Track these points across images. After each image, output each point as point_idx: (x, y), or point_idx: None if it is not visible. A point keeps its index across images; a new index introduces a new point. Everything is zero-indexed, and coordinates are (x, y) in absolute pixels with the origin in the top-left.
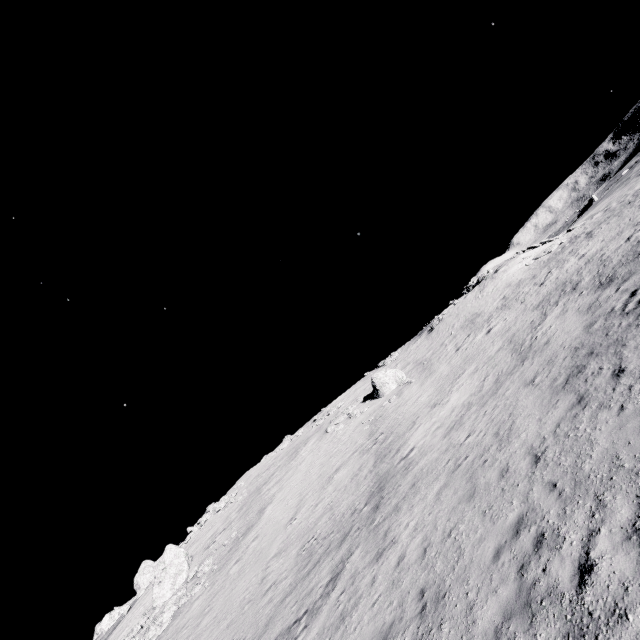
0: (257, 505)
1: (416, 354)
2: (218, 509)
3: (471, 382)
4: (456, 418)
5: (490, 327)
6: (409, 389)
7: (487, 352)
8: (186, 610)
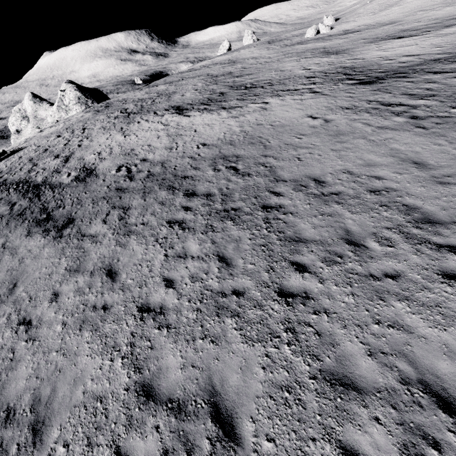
0: None
1: None
2: None
3: None
4: None
5: None
6: None
7: None
8: None
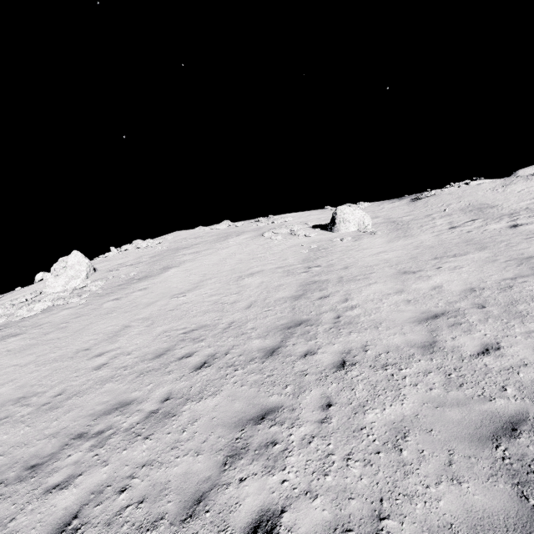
0: (166, 261)
1: (390, 212)
2: (139, 246)
3: (482, 271)
4: (447, 306)
5: (517, 223)
6: (371, 239)
7: (516, 247)
8: (54, 312)
